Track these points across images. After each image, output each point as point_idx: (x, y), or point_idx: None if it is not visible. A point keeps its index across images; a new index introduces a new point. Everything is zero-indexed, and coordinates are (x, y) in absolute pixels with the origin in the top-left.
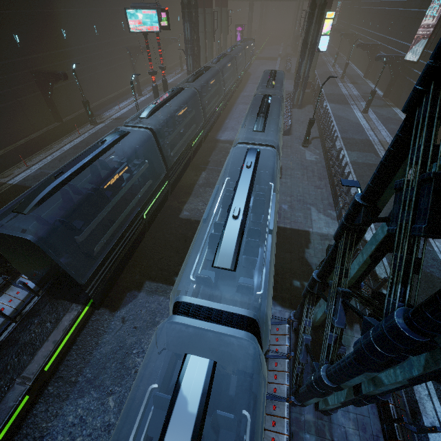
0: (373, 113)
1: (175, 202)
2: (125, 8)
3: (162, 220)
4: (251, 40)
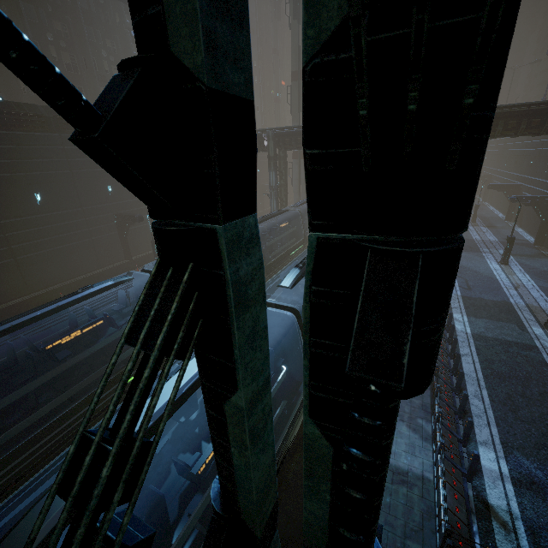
0: (518, 264)
1: None
2: None
3: None
4: None
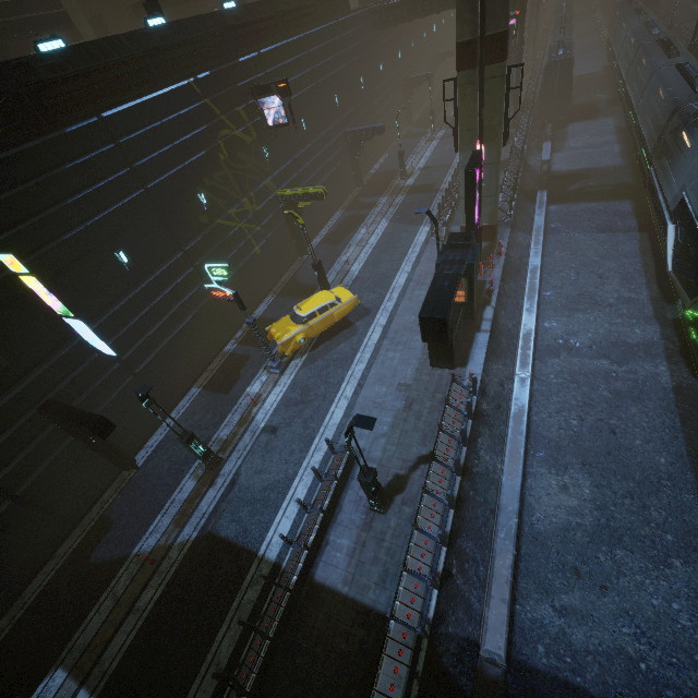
0: None
1: None
2: None
3: None
4: None
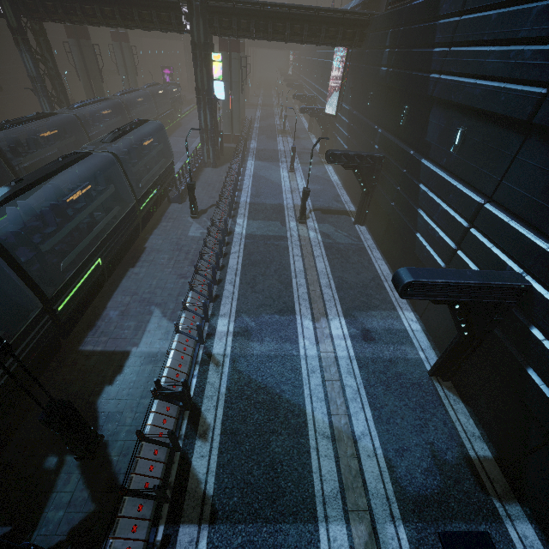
0: (302, 171)
1: None
2: None
3: None
4: (174, 84)
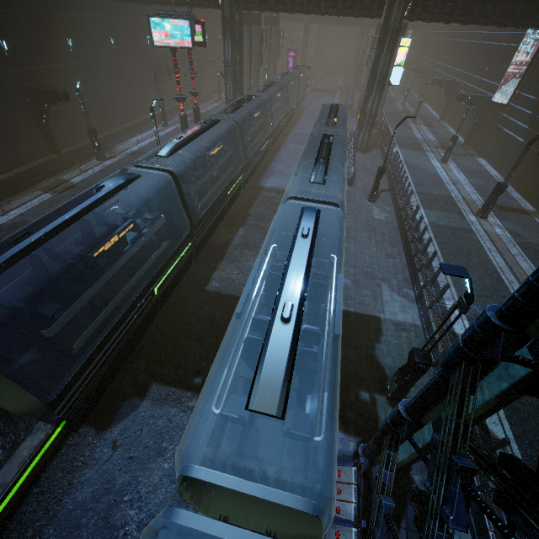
0: (454, 163)
1: (201, 268)
2: (149, 15)
3: (182, 292)
4: (306, 67)
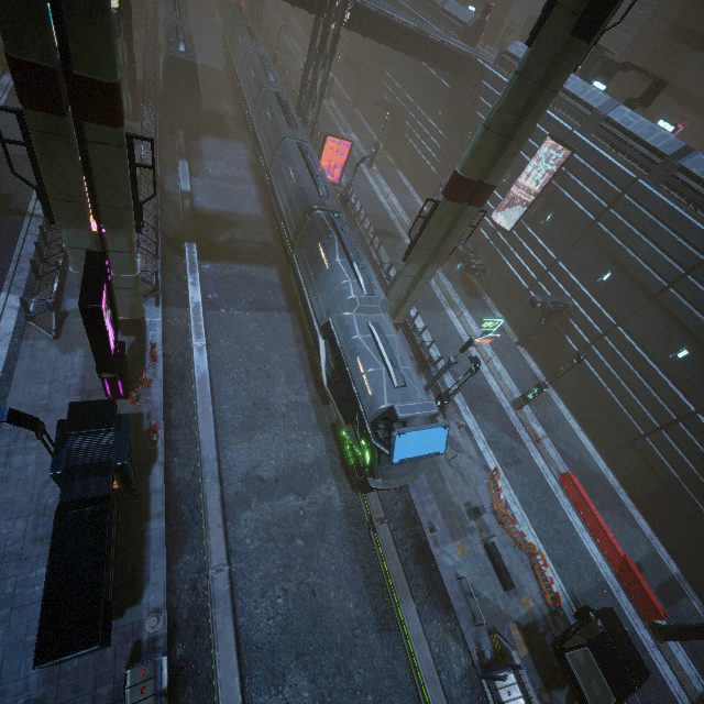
0: None
1: None
2: None
3: None
4: None
